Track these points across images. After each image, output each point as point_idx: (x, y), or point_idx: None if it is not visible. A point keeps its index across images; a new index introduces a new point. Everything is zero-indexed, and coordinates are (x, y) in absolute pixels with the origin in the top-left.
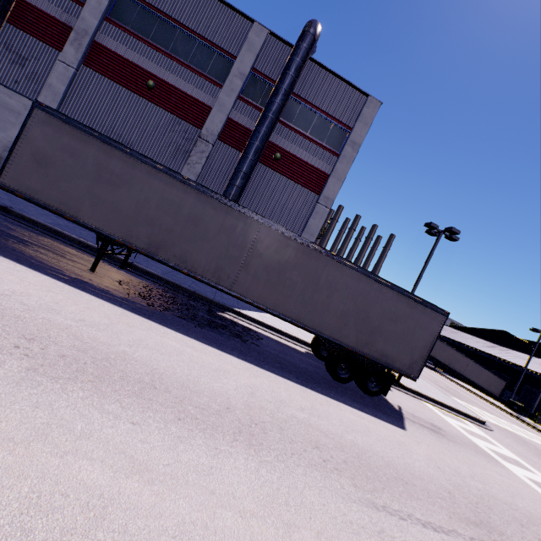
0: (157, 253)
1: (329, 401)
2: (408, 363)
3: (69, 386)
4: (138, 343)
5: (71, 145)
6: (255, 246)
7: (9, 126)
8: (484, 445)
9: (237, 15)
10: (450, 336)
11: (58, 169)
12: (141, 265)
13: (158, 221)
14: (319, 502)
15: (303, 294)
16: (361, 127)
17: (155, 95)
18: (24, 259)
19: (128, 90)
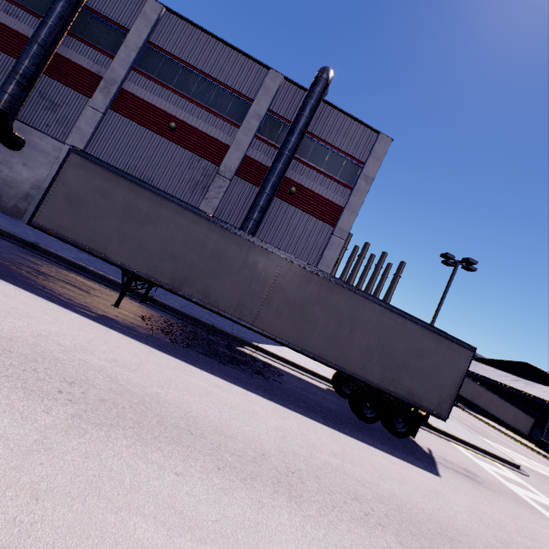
0: (181, 288)
1: (358, 444)
2: (436, 401)
3: (113, 434)
4: (168, 384)
5: (103, 186)
6: (277, 281)
7: (38, 165)
8: (523, 493)
9: (254, 63)
10: (471, 368)
11: (89, 208)
12: (160, 299)
13: (182, 257)
14: None
15: (326, 329)
16: (373, 162)
17: (176, 136)
18: (54, 297)
19: (151, 132)
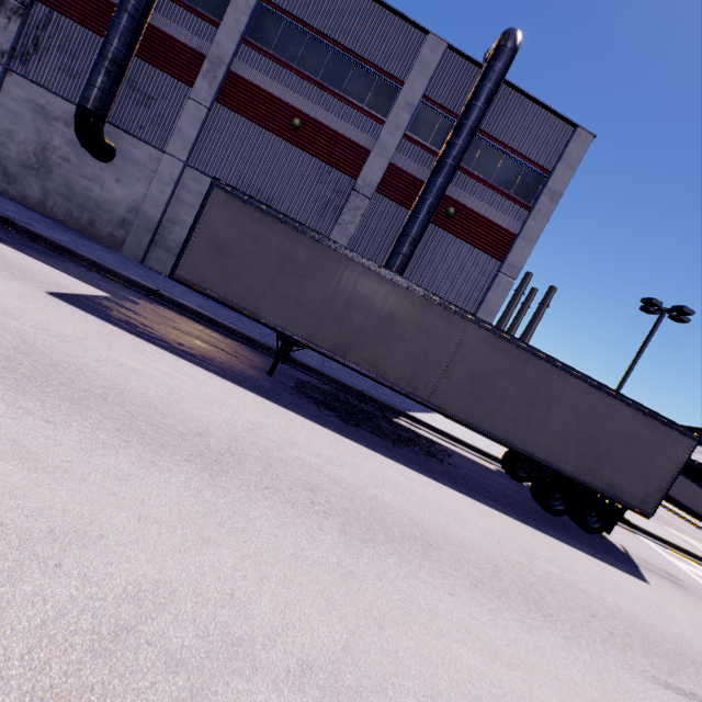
0: (345, 356)
1: (561, 545)
2: (641, 496)
3: (379, 550)
4: (375, 481)
5: (253, 230)
6: (460, 349)
7: (133, 182)
8: None
9: (406, 25)
10: None
11: (238, 259)
12: (300, 358)
13: (347, 318)
14: (639, 688)
15: (515, 408)
16: (564, 170)
17: (300, 137)
18: (220, 371)
19: (268, 132)
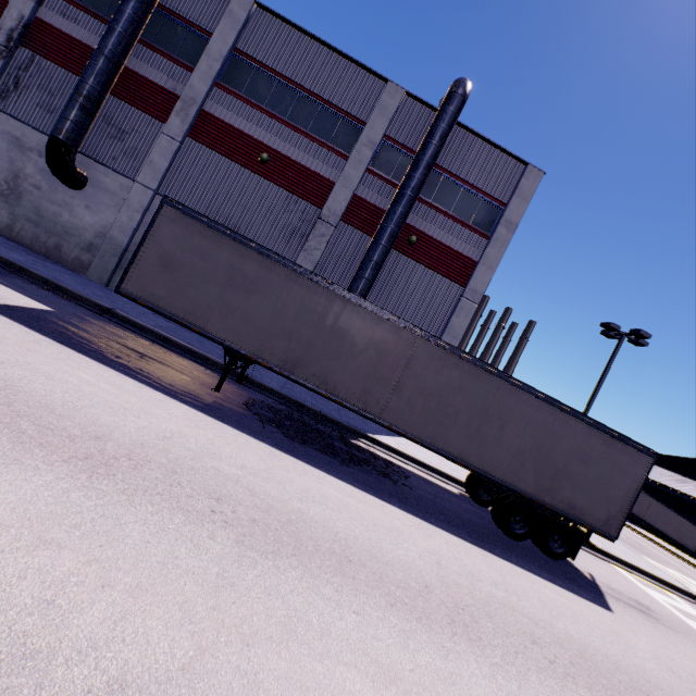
0: (294, 371)
1: (515, 569)
2: (604, 517)
3: (280, 563)
4: (305, 496)
5: (201, 246)
6: (410, 364)
7: (103, 208)
8: None
9: (367, 74)
10: None
11: (186, 273)
12: (257, 378)
13: (296, 333)
14: None
15: (469, 425)
16: (518, 202)
17: (268, 170)
18: (156, 383)
19: (237, 165)
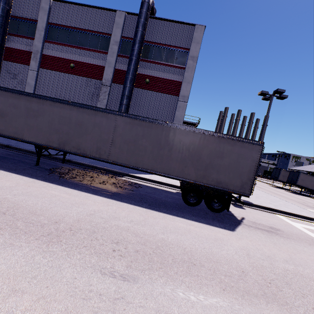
0: (64, 147)
1: (166, 216)
2: (239, 185)
3: None
4: (23, 193)
5: (13, 102)
6: (116, 130)
7: None
8: None
9: (107, 12)
10: None
11: (10, 116)
12: (75, 160)
13: (61, 129)
14: (72, 276)
15: (152, 152)
16: (195, 45)
17: (75, 71)
18: None
19: (62, 73)
